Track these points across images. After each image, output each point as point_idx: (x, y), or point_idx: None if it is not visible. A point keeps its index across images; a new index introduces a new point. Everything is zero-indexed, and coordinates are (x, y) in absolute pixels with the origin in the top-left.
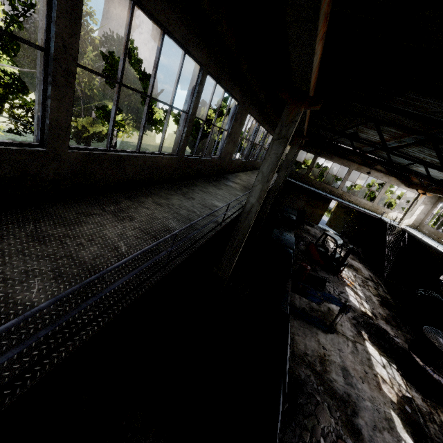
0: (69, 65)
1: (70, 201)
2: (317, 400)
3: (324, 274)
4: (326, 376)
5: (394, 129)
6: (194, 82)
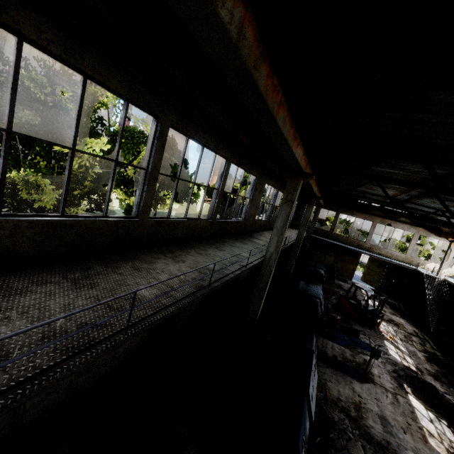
0: (156, 174)
1: (146, 251)
2: (349, 436)
3: (360, 327)
4: (362, 422)
5: (398, 186)
6: (222, 169)
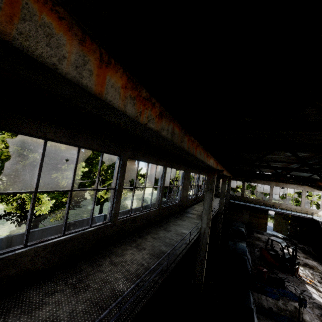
0: (121, 190)
1: (117, 244)
2: None
3: (283, 275)
4: None
5: (280, 163)
6: (162, 172)
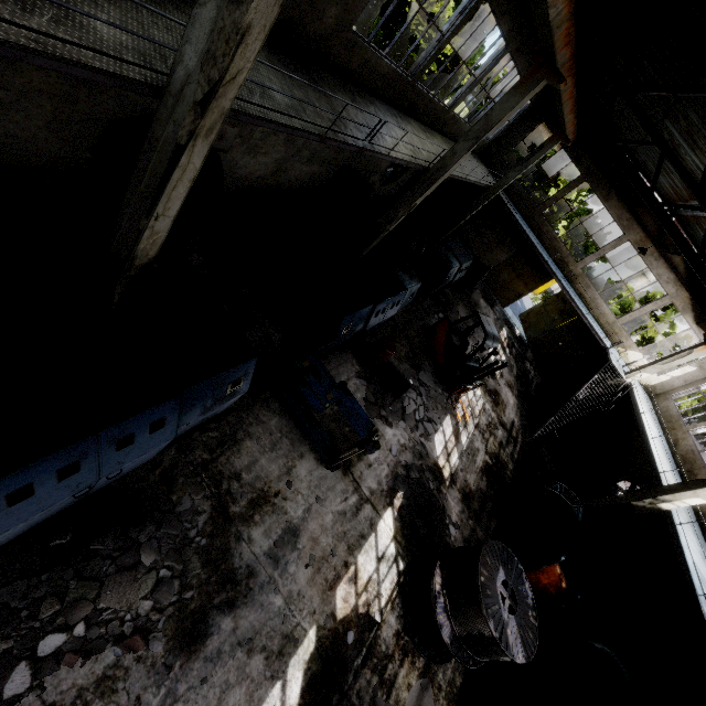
0: None
1: None
2: (138, 561)
3: (430, 380)
4: (237, 528)
5: None
6: None
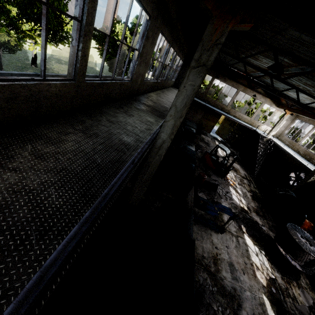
0: None
1: None
2: (214, 310)
3: (215, 177)
4: (218, 276)
5: (287, 59)
6: None
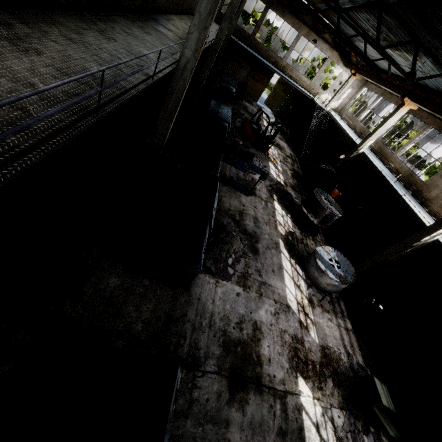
0: None
1: None
2: (233, 235)
3: (254, 151)
4: (242, 223)
5: None
6: None
